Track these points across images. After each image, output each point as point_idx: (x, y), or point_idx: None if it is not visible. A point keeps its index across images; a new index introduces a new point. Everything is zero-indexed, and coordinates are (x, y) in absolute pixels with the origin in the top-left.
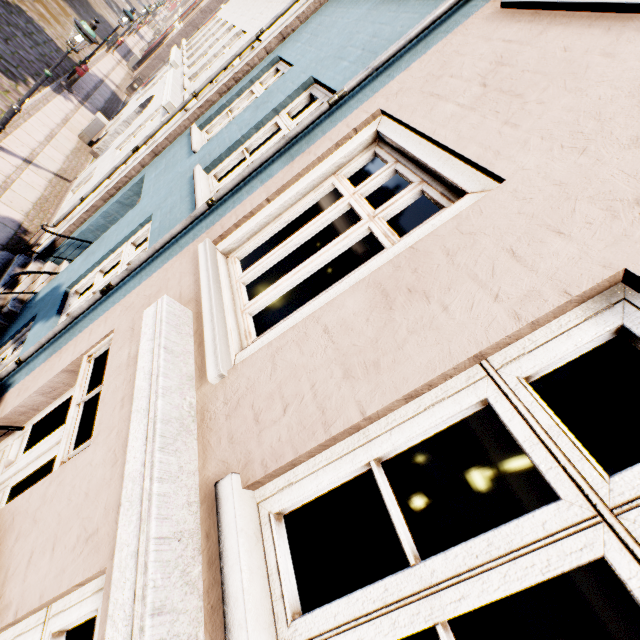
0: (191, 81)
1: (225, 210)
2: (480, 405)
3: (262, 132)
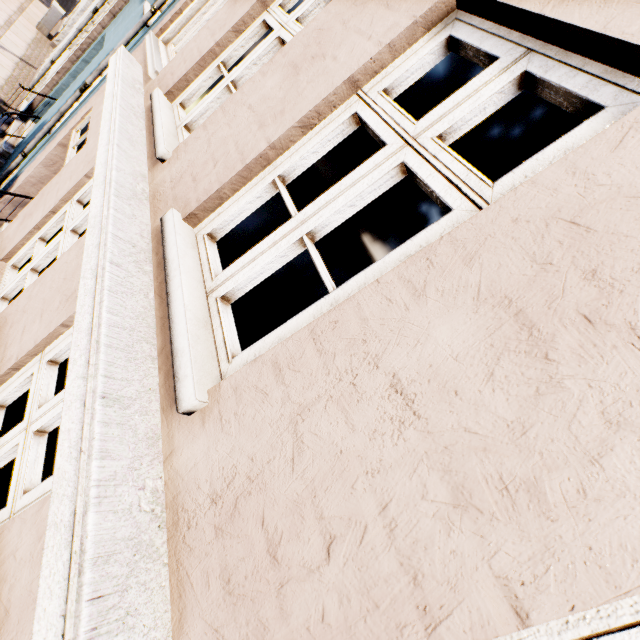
0: None
1: (164, 16)
2: (264, 27)
3: None
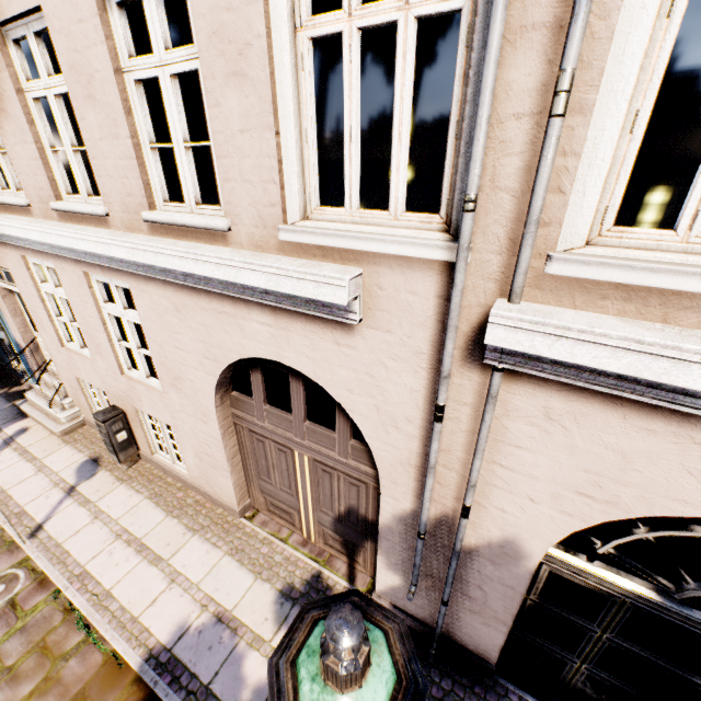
0: None
1: None
2: None
3: None
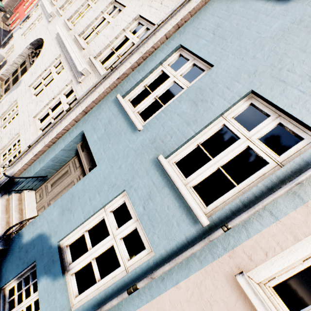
0: (80, 37)
1: (238, 233)
2: None
3: (212, 131)
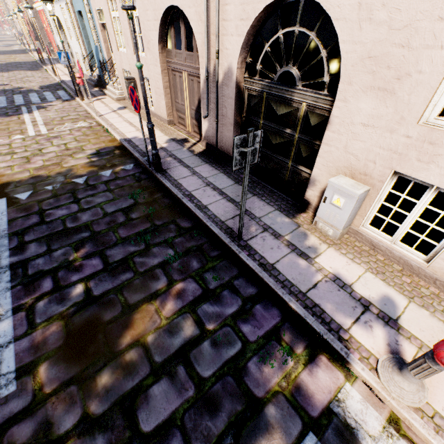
0: None
1: None
2: None
3: None
